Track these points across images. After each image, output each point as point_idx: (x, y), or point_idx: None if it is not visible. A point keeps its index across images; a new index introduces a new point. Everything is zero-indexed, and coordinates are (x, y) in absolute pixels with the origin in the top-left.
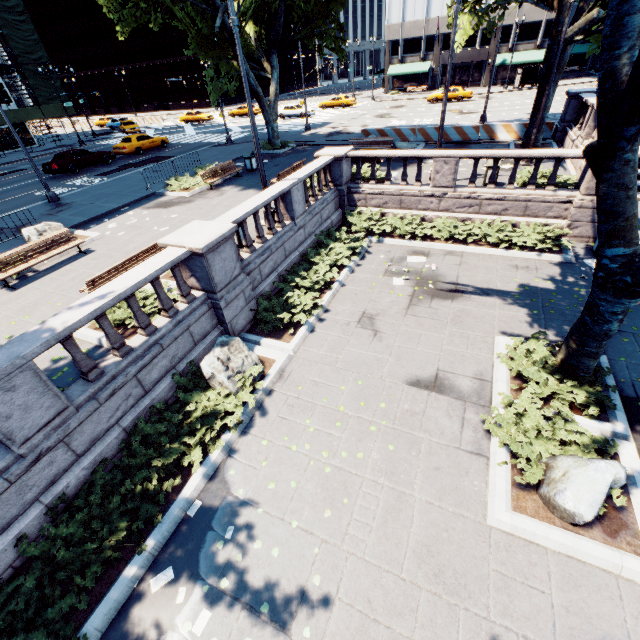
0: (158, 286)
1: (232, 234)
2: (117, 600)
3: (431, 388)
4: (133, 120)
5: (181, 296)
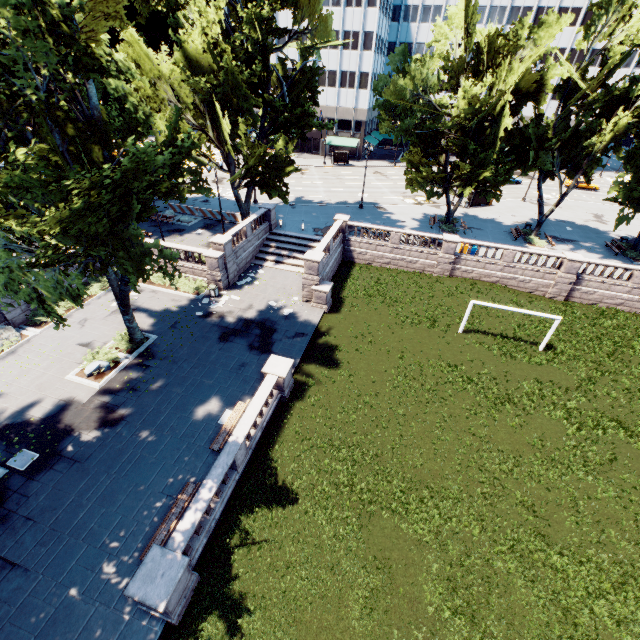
0: None
1: None
2: None
3: (85, 346)
4: None
5: None
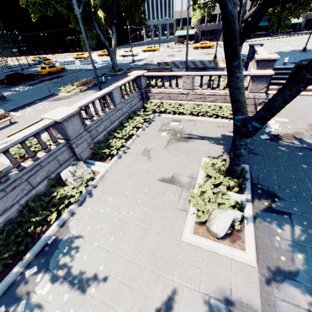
0: (38, 137)
1: (77, 113)
2: (8, 281)
3: (169, 182)
4: (50, 58)
5: (53, 142)
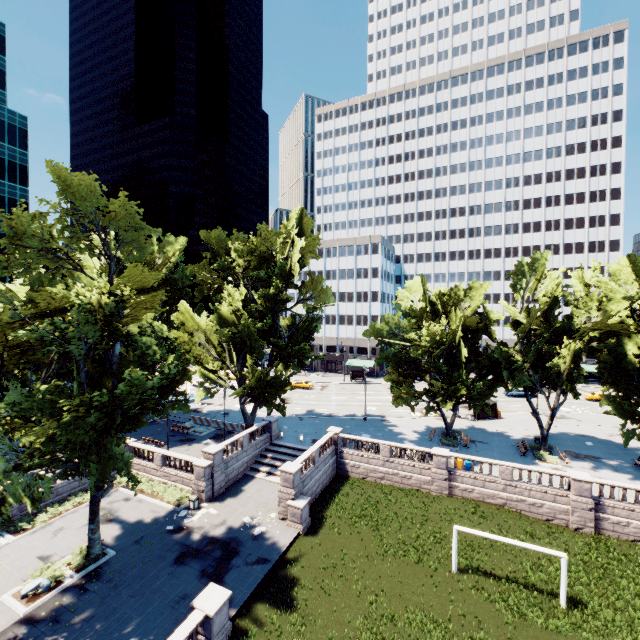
0: None
1: None
2: None
3: (43, 559)
4: None
5: None
